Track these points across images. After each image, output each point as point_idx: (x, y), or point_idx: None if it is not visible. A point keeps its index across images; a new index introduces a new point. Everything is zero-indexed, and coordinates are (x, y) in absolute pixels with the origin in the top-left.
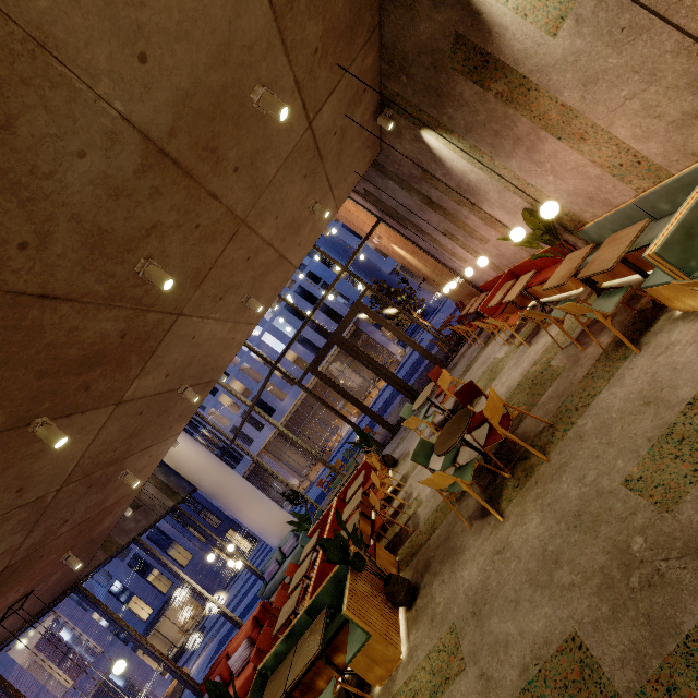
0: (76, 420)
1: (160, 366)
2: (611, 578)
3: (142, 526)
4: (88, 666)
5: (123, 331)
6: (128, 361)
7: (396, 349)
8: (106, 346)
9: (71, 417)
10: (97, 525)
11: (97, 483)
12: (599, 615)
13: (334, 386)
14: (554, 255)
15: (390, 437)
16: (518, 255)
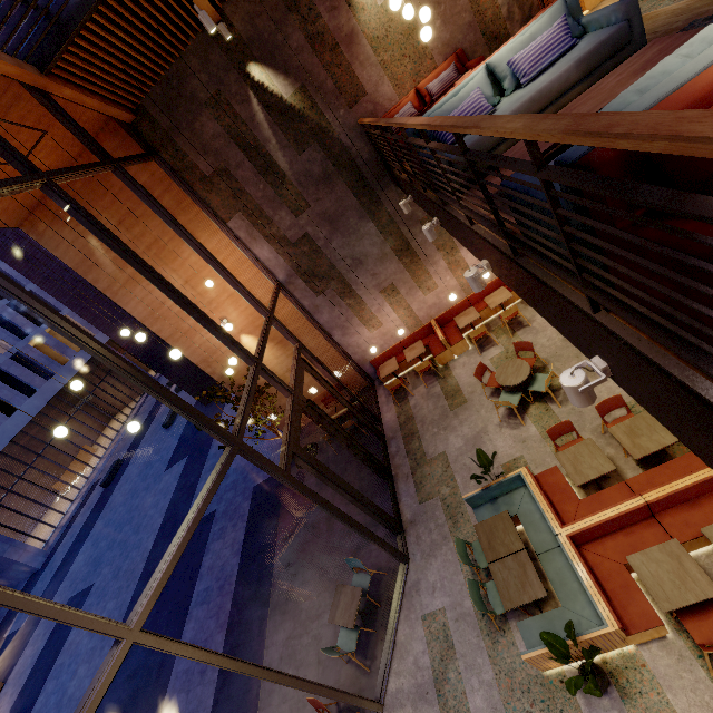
0: None
1: None
2: None
3: None
4: None
5: None
6: None
7: None
8: None
9: None
10: None
11: None
12: None
13: (328, 472)
14: (493, 287)
15: (403, 537)
16: (454, 299)
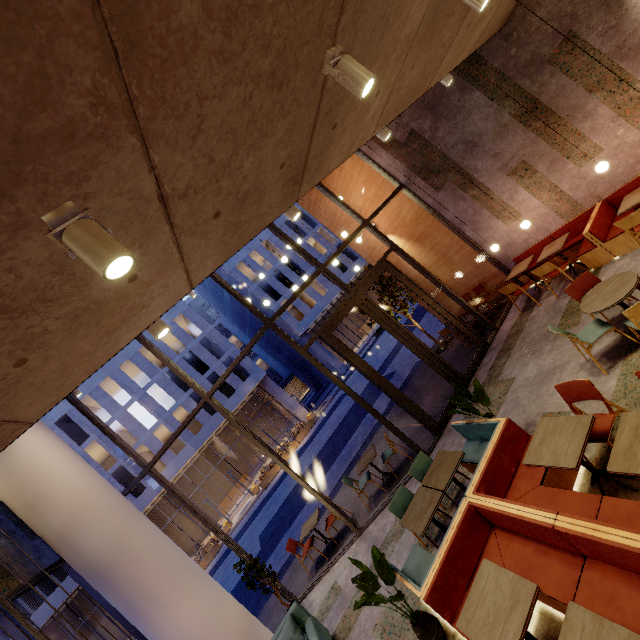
0: None
1: None
2: None
3: None
4: None
5: None
6: None
7: (303, 413)
8: None
9: None
10: None
11: None
12: None
13: (355, 359)
14: None
15: (435, 439)
16: None
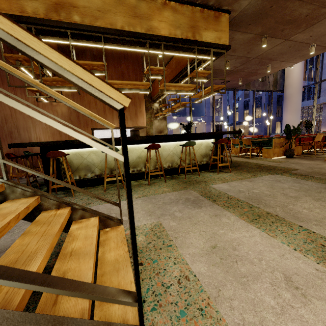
0: (272, 40)
1: (311, 32)
2: (319, 172)
3: (258, 88)
4: (218, 116)
5: (308, 13)
6: (301, 25)
7: None
8: (298, 18)
9: (272, 38)
10: (251, 76)
11: (261, 63)
12: (307, 171)
13: None
14: None
15: None
16: None
